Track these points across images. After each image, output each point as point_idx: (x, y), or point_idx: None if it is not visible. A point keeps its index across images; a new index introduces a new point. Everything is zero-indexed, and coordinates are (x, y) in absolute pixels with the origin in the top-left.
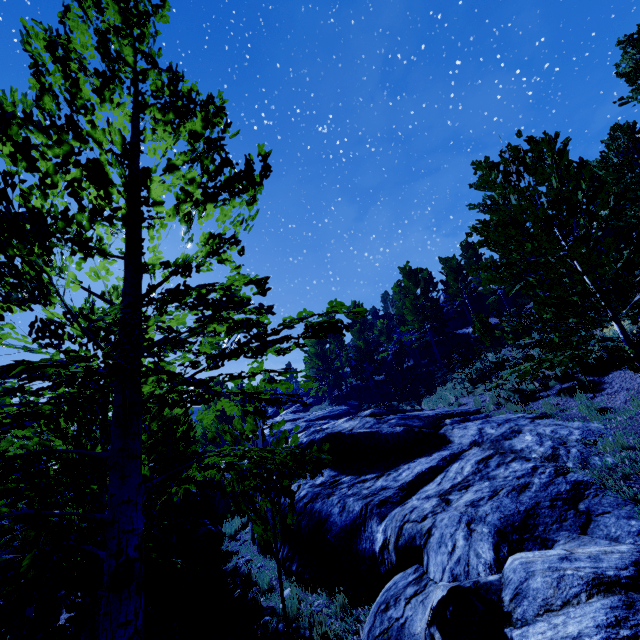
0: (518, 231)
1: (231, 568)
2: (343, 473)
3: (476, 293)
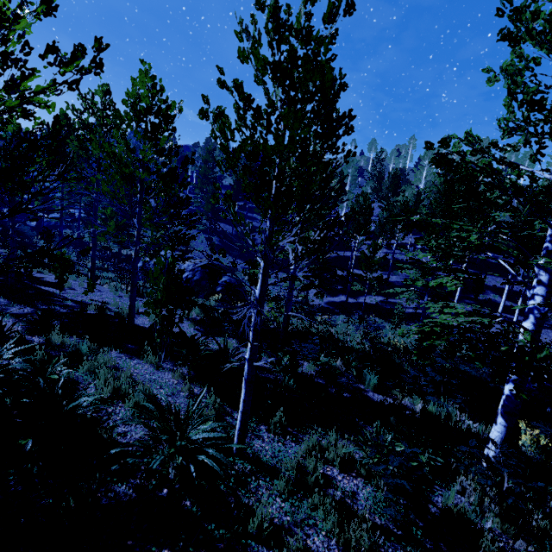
0: None
1: None
2: None
3: None
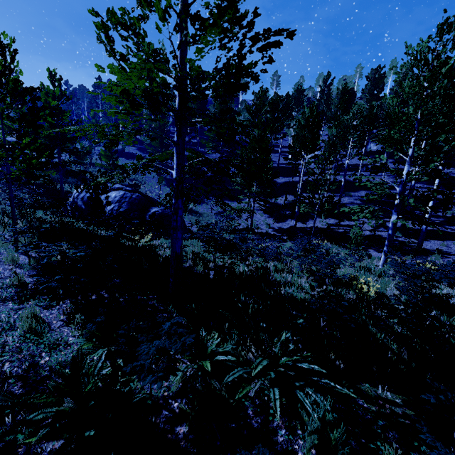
0: None
1: None
2: None
3: None
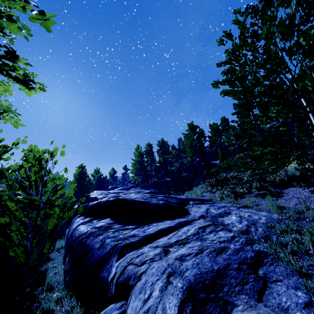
0: (255, 48)
1: (43, 270)
2: (117, 222)
3: (224, 144)
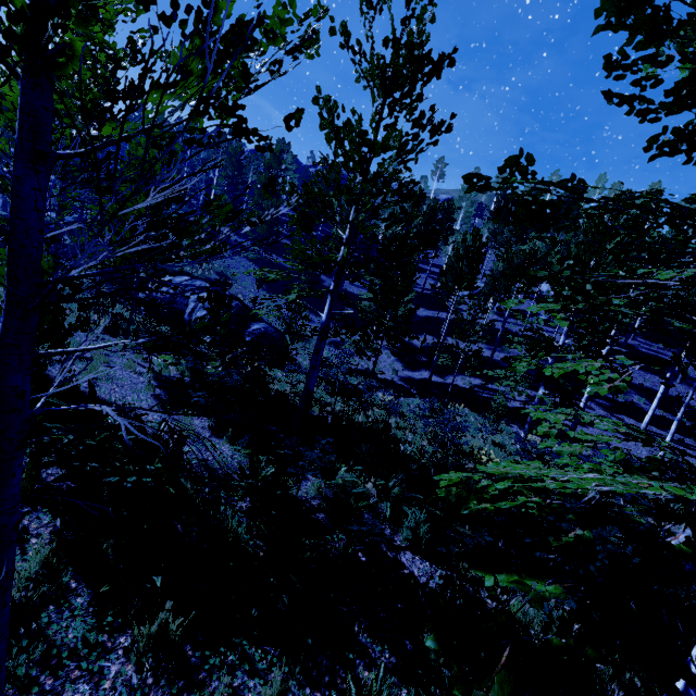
0: None
1: None
2: None
3: None
